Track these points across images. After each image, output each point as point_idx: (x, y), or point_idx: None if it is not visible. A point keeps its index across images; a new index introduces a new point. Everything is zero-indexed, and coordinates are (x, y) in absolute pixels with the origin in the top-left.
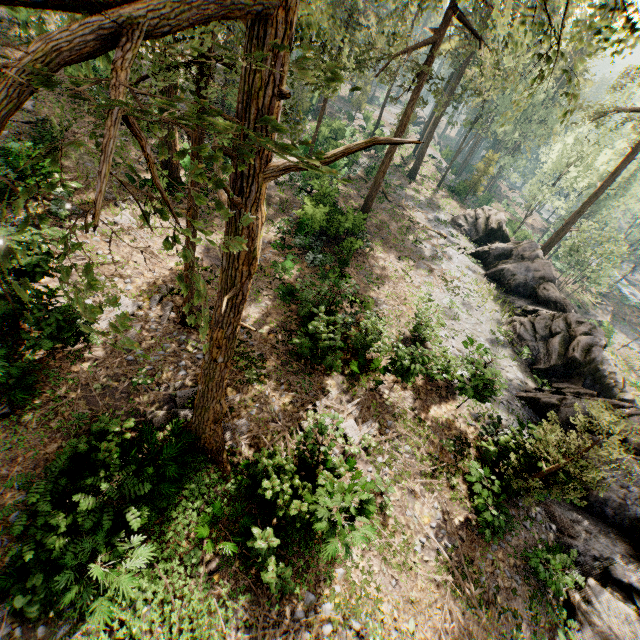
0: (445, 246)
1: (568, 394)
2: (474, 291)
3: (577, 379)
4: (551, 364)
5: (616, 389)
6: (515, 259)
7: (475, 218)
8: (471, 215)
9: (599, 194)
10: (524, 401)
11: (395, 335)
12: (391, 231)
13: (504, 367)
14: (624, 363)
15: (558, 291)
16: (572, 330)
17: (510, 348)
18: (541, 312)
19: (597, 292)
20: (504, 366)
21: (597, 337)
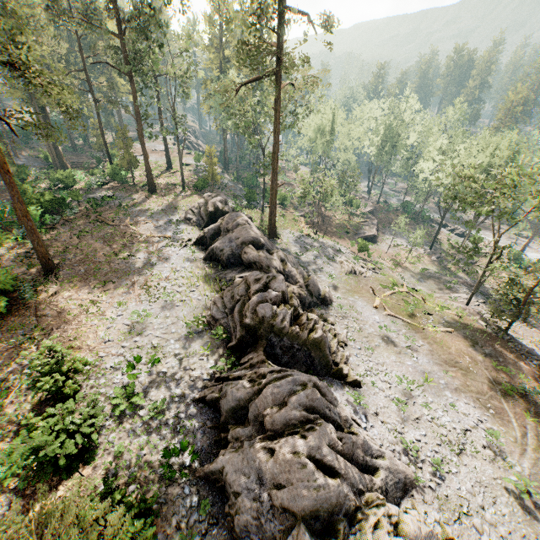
0: (166, 247)
1: (230, 377)
2: (184, 284)
3: (259, 344)
4: (238, 337)
5: (306, 331)
6: (224, 234)
7: (199, 208)
8: (196, 206)
9: (276, 151)
10: (201, 403)
11: (31, 403)
12: (97, 259)
13: (191, 365)
14: (392, 262)
15: (256, 250)
16: (249, 292)
17: (209, 334)
18: (235, 281)
19: (362, 213)
20: (191, 364)
21: (273, 288)
